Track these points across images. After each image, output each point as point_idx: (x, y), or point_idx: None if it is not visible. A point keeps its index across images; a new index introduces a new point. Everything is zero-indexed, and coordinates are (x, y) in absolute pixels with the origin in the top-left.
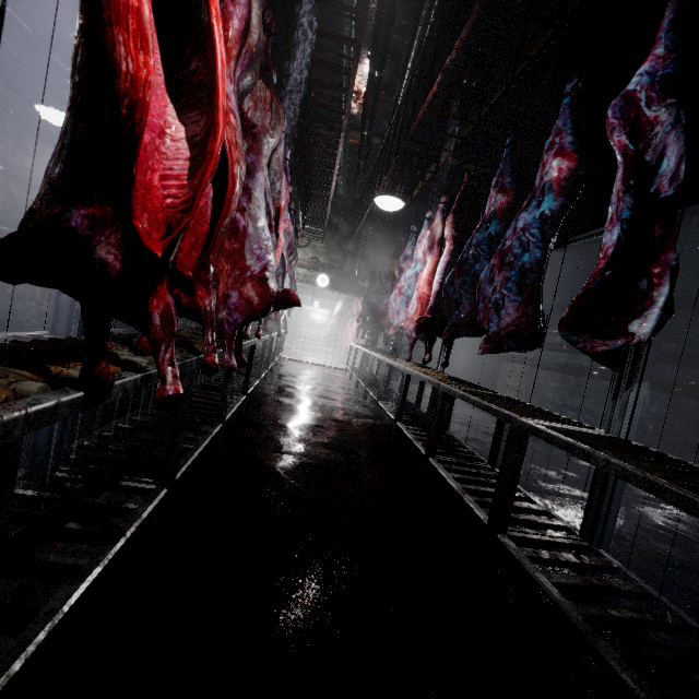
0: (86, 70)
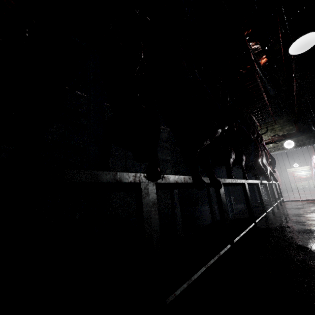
0: None
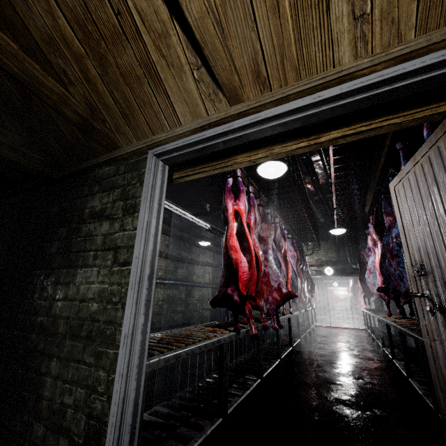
0: (226, 259)
